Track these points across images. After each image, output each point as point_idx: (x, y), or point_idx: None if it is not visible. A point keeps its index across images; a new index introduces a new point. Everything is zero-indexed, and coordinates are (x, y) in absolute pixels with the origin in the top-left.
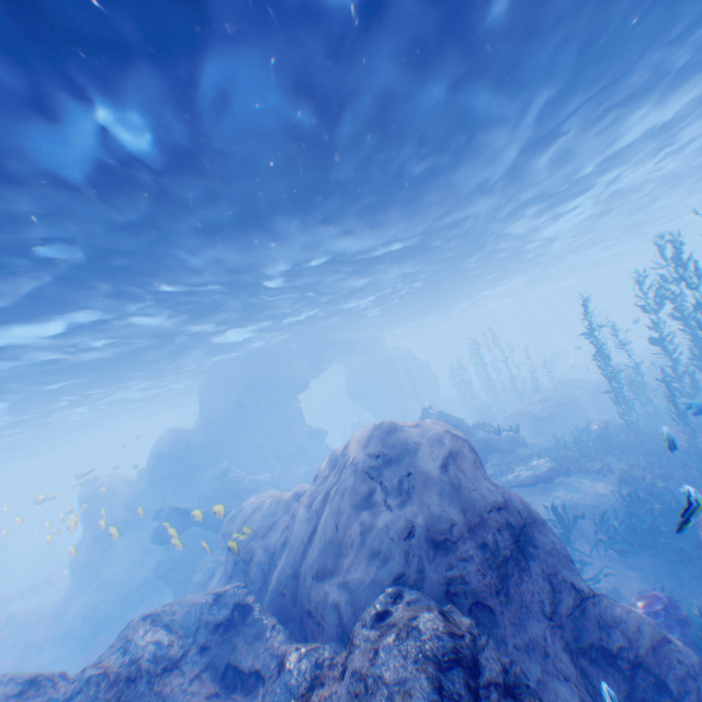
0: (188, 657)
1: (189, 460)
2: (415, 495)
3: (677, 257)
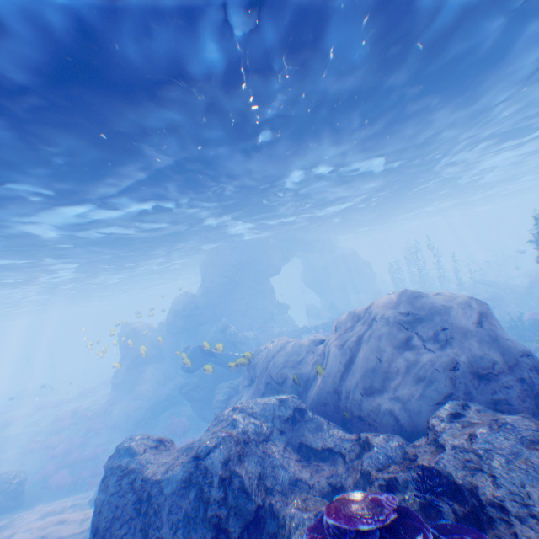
0: (274, 435)
1: (195, 317)
2: (452, 341)
3: None
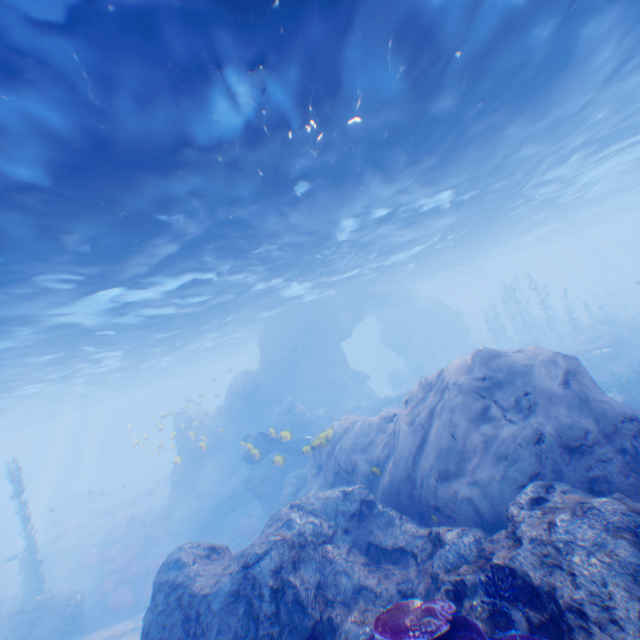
0: (337, 536)
1: (257, 397)
2: (535, 408)
3: None
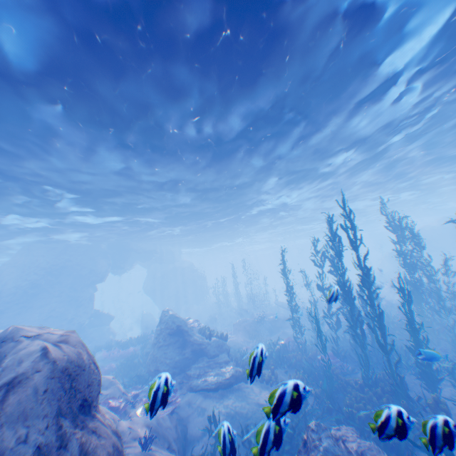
0: None
1: None
2: None
3: (330, 231)
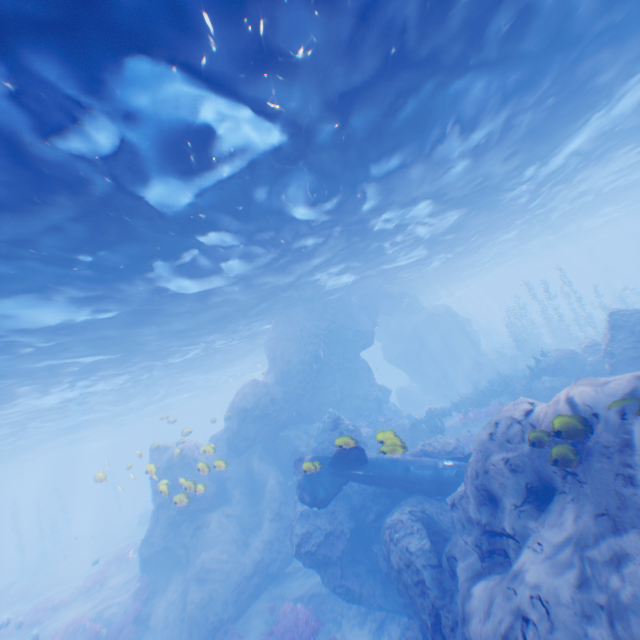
0: None
1: (274, 417)
2: None
3: None
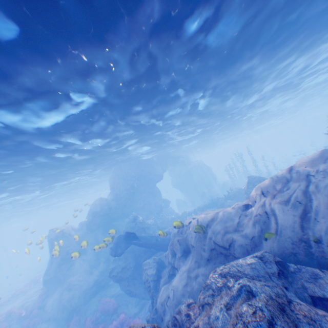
0: (287, 294)
1: (109, 215)
2: None
3: None
